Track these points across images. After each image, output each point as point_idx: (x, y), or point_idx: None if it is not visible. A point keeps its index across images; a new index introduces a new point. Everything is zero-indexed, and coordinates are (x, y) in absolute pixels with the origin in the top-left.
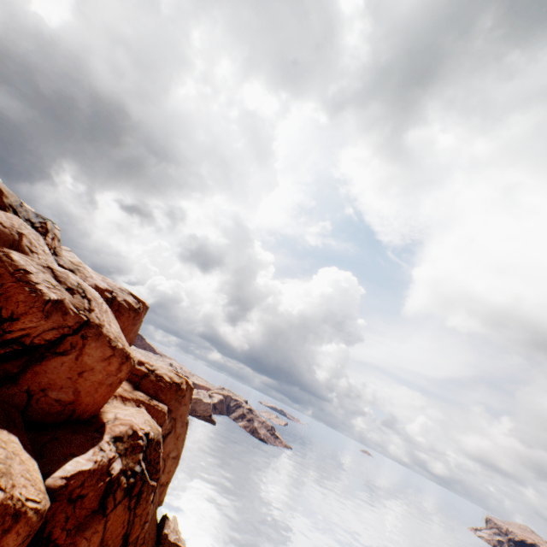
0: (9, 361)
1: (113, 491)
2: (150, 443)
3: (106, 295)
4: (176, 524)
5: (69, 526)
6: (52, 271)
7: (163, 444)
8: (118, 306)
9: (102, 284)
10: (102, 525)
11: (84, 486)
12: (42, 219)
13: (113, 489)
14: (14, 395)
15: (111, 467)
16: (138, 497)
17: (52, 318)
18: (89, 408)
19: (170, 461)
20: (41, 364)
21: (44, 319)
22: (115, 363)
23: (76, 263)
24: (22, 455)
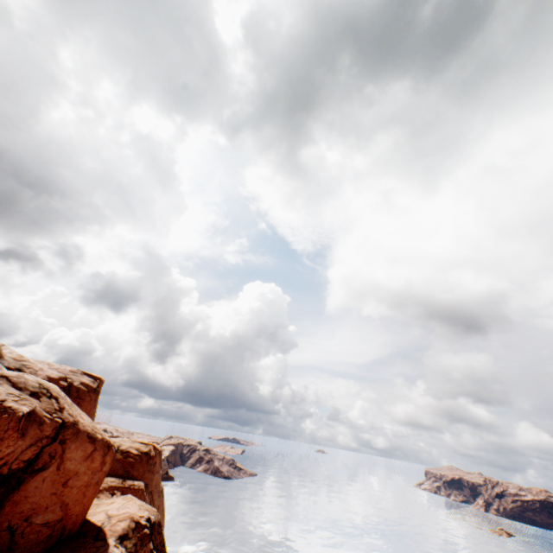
0: None
1: None
2: (153, 527)
3: (62, 384)
4: None
5: None
6: (8, 379)
7: None
8: (77, 392)
9: (53, 372)
10: None
11: None
12: None
13: None
14: None
15: None
16: None
17: (29, 434)
18: (79, 517)
19: None
20: (19, 490)
21: (21, 438)
22: (98, 457)
23: (19, 358)
24: None
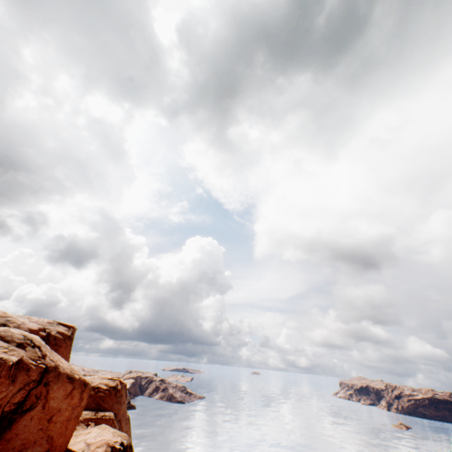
0: None
1: None
2: (126, 450)
3: (41, 334)
4: None
5: None
6: None
7: None
8: (54, 340)
9: (33, 325)
10: None
11: None
12: None
13: None
14: None
15: None
16: None
17: (18, 380)
18: (62, 448)
19: None
20: (11, 429)
21: (11, 384)
22: (77, 395)
23: (3, 315)
24: None
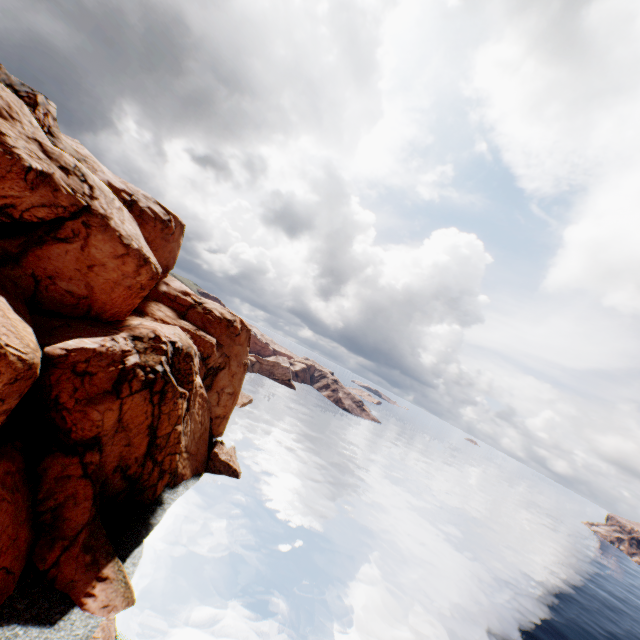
0: (6, 240)
1: (128, 379)
2: (178, 352)
3: (123, 196)
4: (233, 452)
5: (79, 397)
6: (40, 145)
7: (216, 378)
8: (140, 212)
9: (119, 184)
10: (117, 405)
11: (90, 364)
12: (30, 90)
13: (128, 378)
14: (19, 278)
15: (126, 359)
16: (161, 396)
17: (39, 192)
18: (108, 308)
19: (225, 396)
20: (42, 249)
21: (30, 191)
22: (131, 265)
23: (83, 154)
24: (9, 313)
